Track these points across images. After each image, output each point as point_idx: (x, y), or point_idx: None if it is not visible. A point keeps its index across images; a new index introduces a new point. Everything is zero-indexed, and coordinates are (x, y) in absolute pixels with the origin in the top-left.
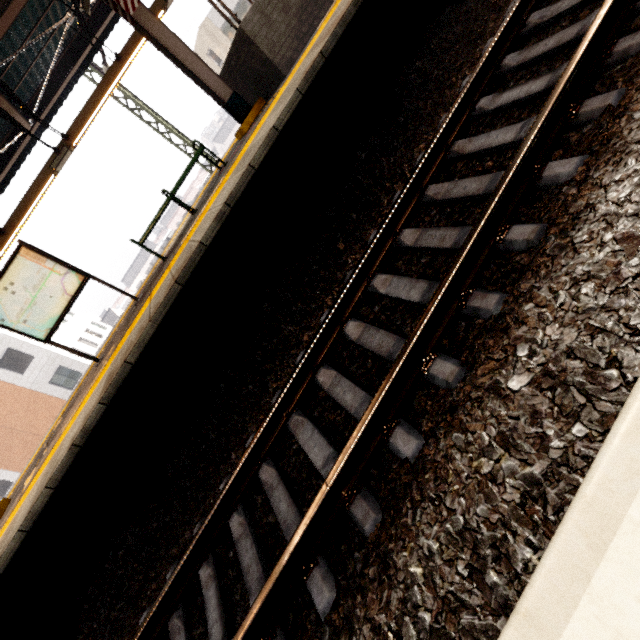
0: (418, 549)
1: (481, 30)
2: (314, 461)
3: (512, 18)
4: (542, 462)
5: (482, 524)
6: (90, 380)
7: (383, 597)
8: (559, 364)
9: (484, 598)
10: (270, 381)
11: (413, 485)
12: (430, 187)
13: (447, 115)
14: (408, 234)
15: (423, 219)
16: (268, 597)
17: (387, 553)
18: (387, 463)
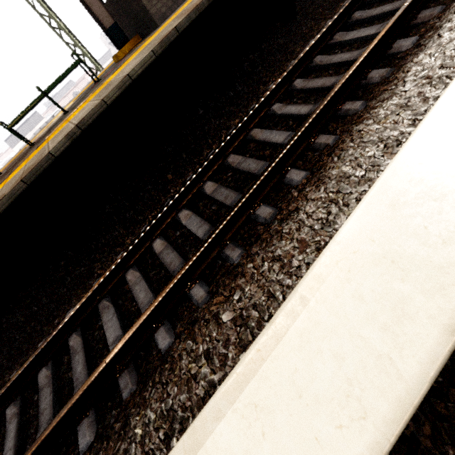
0: (144, 417)
1: (292, 50)
2: (108, 338)
3: (306, 54)
4: (221, 373)
5: (180, 407)
6: None
7: (117, 446)
8: (248, 312)
9: None
10: (96, 268)
11: (158, 370)
12: (230, 156)
13: (252, 108)
14: (209, 186)
15: (222, 177)
16: (45, 439)
17: (129, 415)
18: (151, 349)
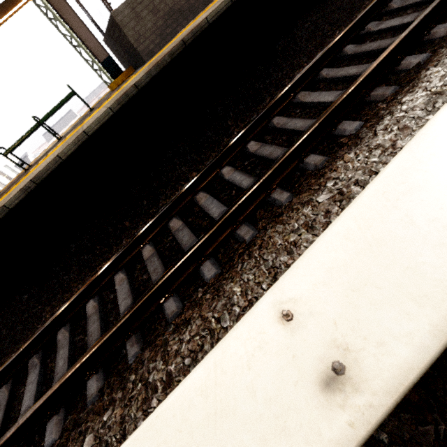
0: None
1: (263, 99)
2: (23, 404)
3: (265, 113)
4: None
5: None
6: None
7: None
8: None
9: None
10: (46, 312)
11: None
12: (173, 220)
13: (202, 169)
14: (147, 250)
15: (163, 240)
16: None
17: None
18: (44, 436)
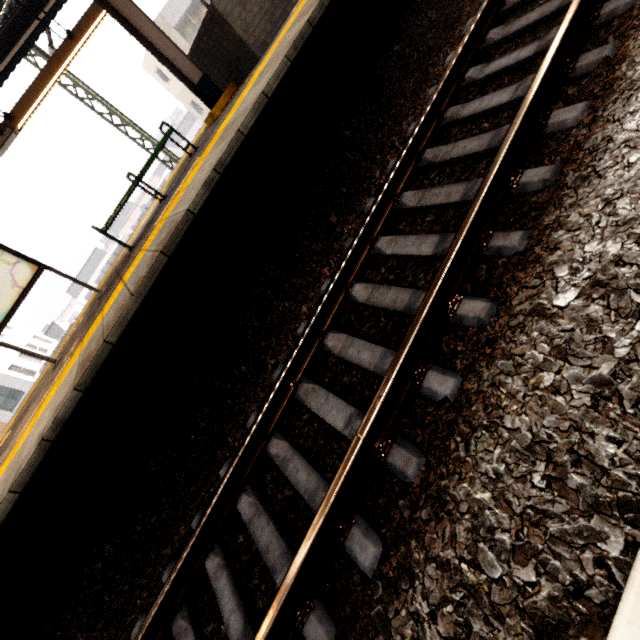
0: (480, 476)
1: (457, 15)
2: (333, 424)
3: None
4: (608, 363)
5: (553, 433)
6: (48, 382)
7: (446, 533)
8: (608, 273)
9: (569, 503)
10: (267, 358)
11: (459, 420)
12: (427, 151)
13: (438, 84)
14: (410, 196)
15: (422, 182)
16: (303, 565)
17: (441, 490)
18: (420, 409)
